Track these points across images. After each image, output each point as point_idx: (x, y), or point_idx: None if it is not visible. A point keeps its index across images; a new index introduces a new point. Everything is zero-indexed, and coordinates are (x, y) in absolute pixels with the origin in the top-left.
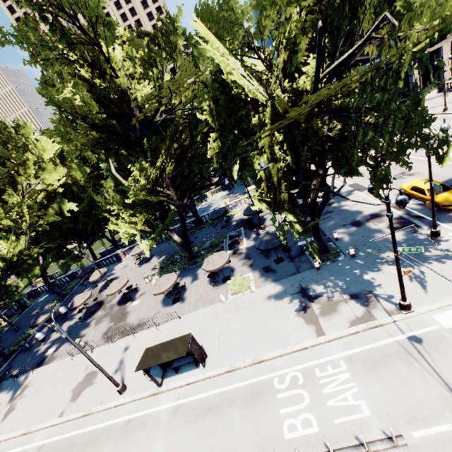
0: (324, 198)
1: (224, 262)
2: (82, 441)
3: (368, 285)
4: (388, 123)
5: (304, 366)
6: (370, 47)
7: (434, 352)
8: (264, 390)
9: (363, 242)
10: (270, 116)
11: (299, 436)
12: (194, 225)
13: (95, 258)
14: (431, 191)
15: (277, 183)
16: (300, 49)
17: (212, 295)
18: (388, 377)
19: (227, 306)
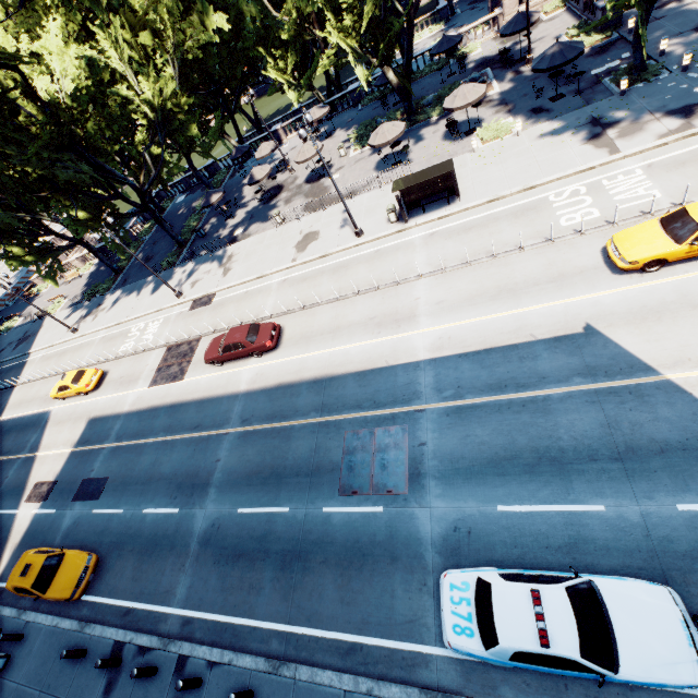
0: None
1: (480, 94)
2: (330, 269)
3: (697, 98)
4: None
5: (588, 182)
6: None
7: None
8: (537, 206)
9: None
10: None
11: (578, 223)
12: None
13: (241, 141)
14: None
15: None
16: None
17: (451, 151)
18: (693, 170)
19: (479, 154)
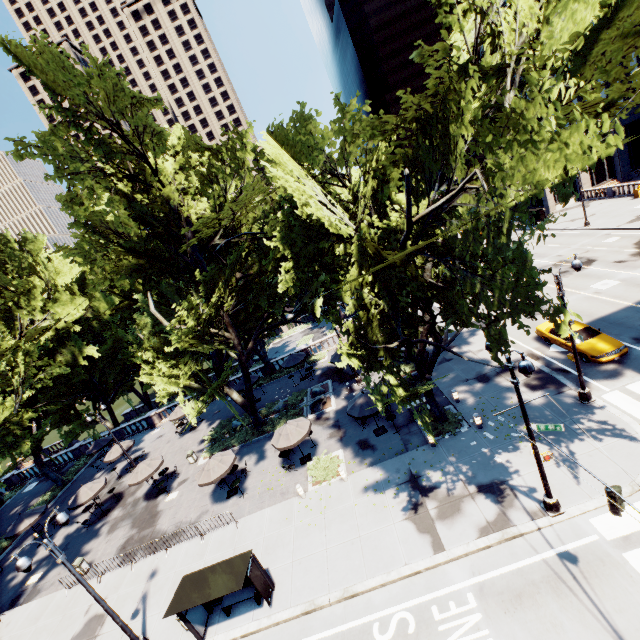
0: (435, 348)
1: (302, 435)
2: None
3: (501, 472)
4: (496, 276)
5: (416, 602)
6: (467, 194)
7: (595, 578)
8: None
9: (492, 406)
10: (357, 256)
11: None
12: (263, 374)
13: (116, 424)
14: (572, 340)
15: (371, 334)
16: (392, 177)
17: (285, 485)
18: (535, 619)
19: (307, 502)
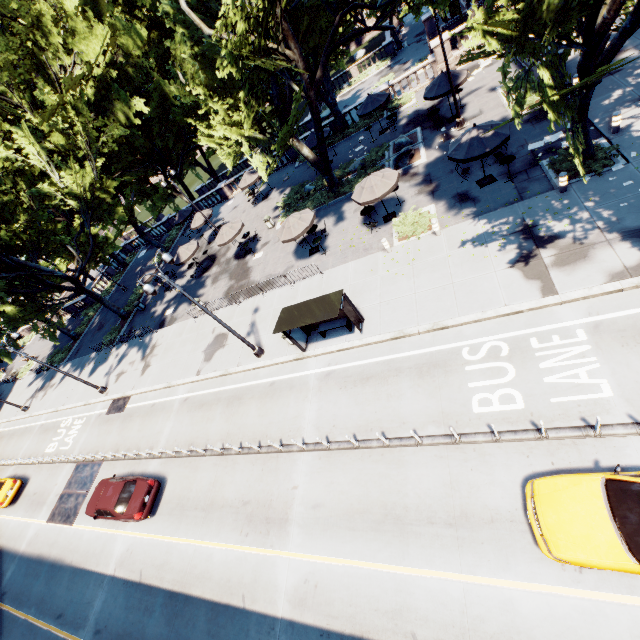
0: (632, 18)
1: (389, 187)
2: (226, 397)
3: None
4: None
5: (512, 335)
6: None
7: None
8: (447, 361)
9: None
10: None
11: (494, 412)
12: (332, 132)
13: (192, 198)
14: None
15: None
16: None
17: (367, 242)
18: None
19: (392, 256)
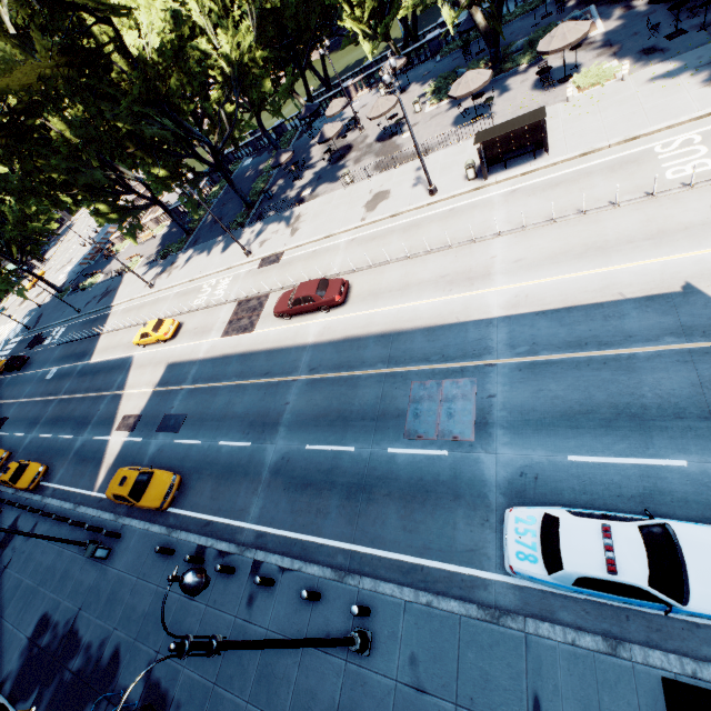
0: None
1: (582, 33)
2: (400, 229)
3: None
4: None
5: (704, 129)
6: None
7: None
8: (639, 158)
9: None
10: None
11: (687, 176)
12: None
13: (310, 100)
14: None
15: None
16: None
17: (541, 101)
18: None
19: (574, 103)
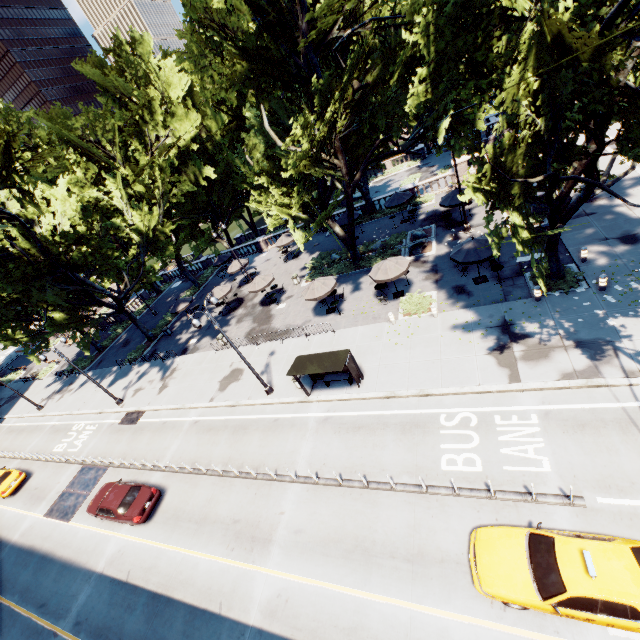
0: (584, 193)
1: (400, 272)
2: (233, 426)
3: (609, 333)
4: None
5: (481, 409)
6: None
7: None
8: (426, 423)
9: (628, 271)
10: (529, 46)
11: (458, 471)
12: (362, 213)
13: (231, 245)
14: None
15: (511, 164)
16: None
17: (377, 312)
18: (591, 442)
19: (396, 328)
